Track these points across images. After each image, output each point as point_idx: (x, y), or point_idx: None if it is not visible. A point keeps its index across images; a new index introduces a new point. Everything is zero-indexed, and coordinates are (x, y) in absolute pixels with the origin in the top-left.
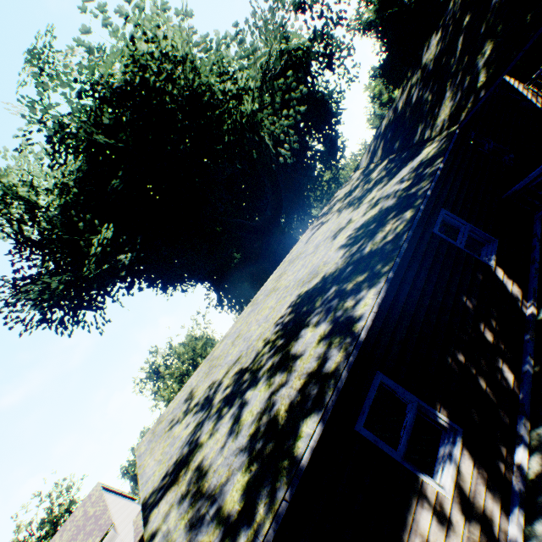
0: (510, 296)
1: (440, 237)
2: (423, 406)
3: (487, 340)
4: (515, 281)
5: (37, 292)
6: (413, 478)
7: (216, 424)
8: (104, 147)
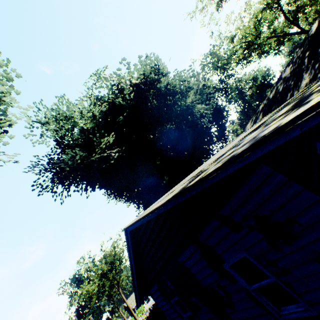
0: None
1: None
2: None
3: None
4: None
5: (69, 157)
6: None
7: (217, 160)
8: (118, 105)
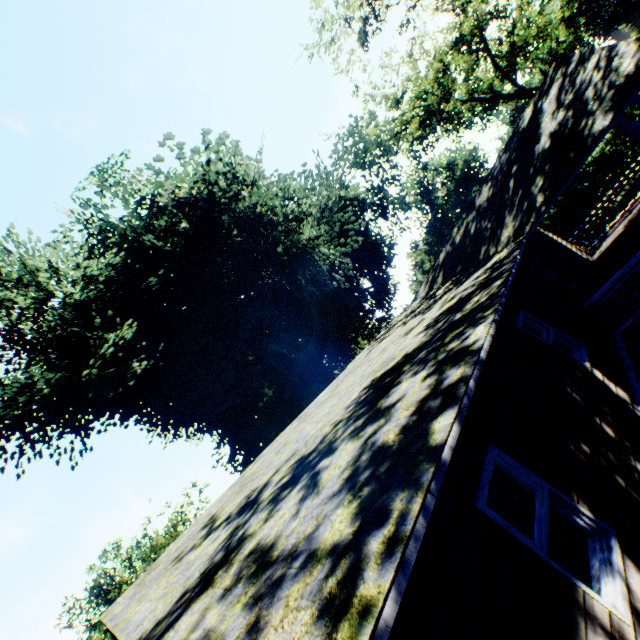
0: (617, 397)
1: (526, 332)
2: (556, 495)
3: (608, 435)
4: (616, 384)
5: (15, 389)
6: (570, 586)
7: (273, 508)
8: (150, 249)
